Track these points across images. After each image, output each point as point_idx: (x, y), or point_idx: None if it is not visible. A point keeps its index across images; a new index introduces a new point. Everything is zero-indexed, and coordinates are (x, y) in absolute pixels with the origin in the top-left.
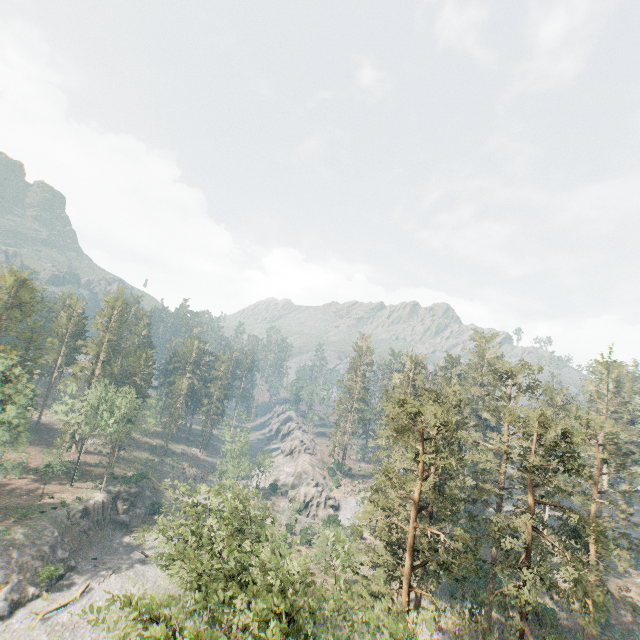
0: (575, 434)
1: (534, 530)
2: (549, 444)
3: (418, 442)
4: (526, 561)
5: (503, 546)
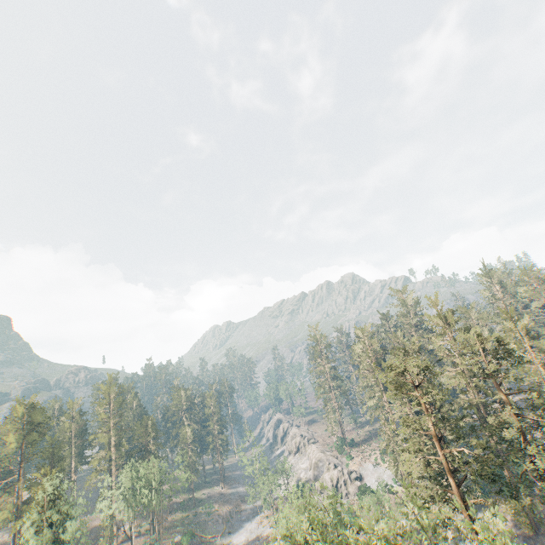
0: (504, 337)
1: (517, 415)
2: (492, 351)
3: (411, 390)
4: (524, 441)
5: (506, 437)
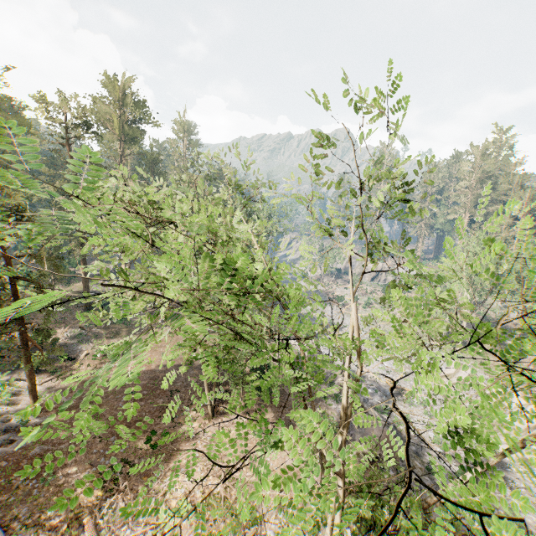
0: None
1: None
2: None
3: None
4: None
5: None
